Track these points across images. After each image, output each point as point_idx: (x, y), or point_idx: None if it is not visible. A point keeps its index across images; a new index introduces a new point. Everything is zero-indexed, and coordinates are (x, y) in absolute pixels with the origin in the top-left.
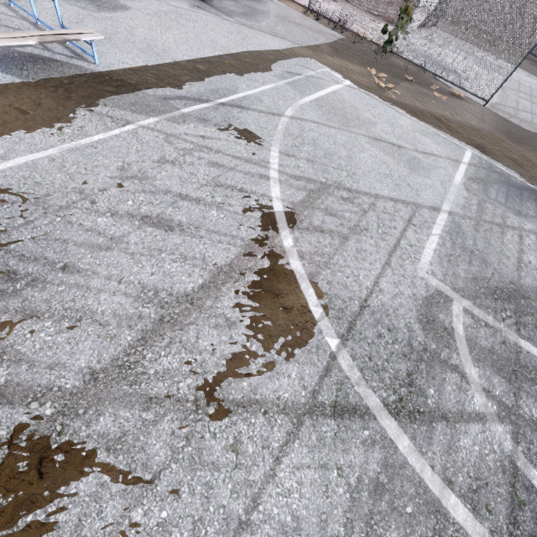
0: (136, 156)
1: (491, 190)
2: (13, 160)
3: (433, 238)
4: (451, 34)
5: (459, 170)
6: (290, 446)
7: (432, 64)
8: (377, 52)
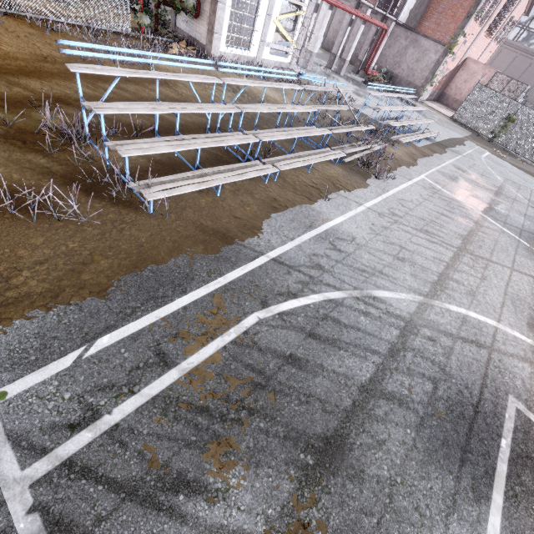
0: (467, 163)
1: None
2: (452, 160)
3: None
4: (527, 138)
5: None
6: (528, 207)
7: (516, 149)
8: (489, 141)
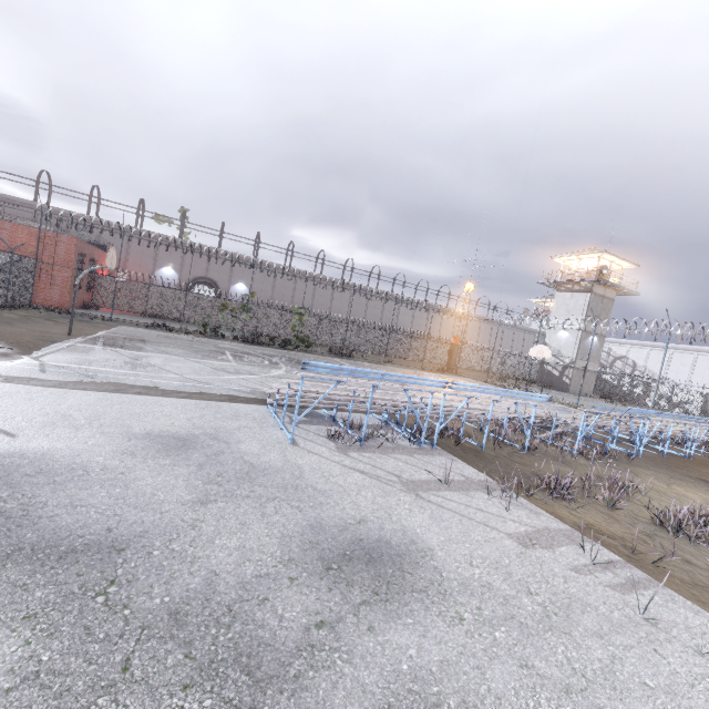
0: None
1: (130, 348)
2: None
3: (211, 361)
4: None
5: (123, 351)
6: None
7: None
8: None
